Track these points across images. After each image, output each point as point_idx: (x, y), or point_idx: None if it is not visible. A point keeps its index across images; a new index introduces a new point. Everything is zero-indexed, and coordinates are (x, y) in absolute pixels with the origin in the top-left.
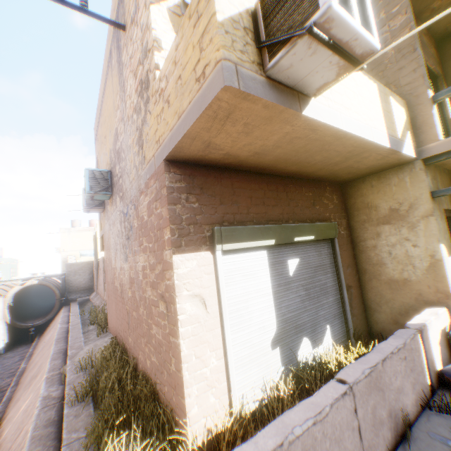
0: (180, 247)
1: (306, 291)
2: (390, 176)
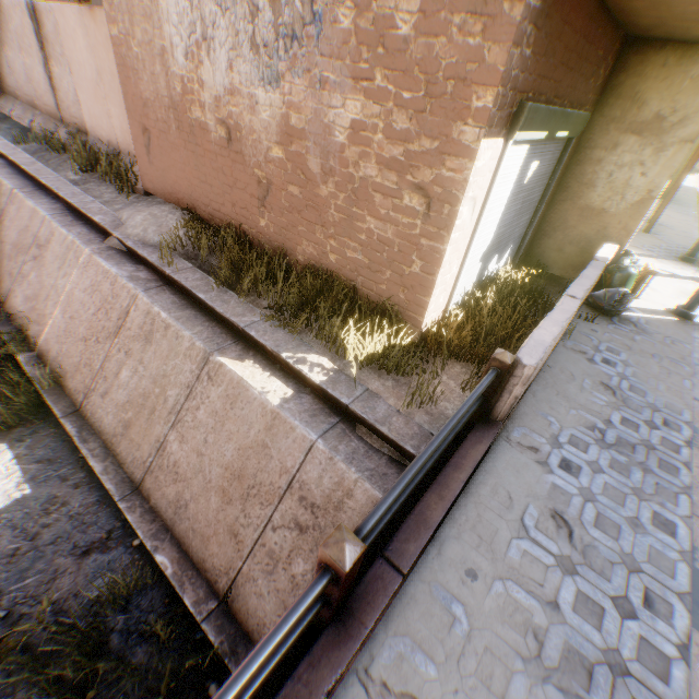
0: (491, 128)
1: (522, 205)
2: (697, 61)
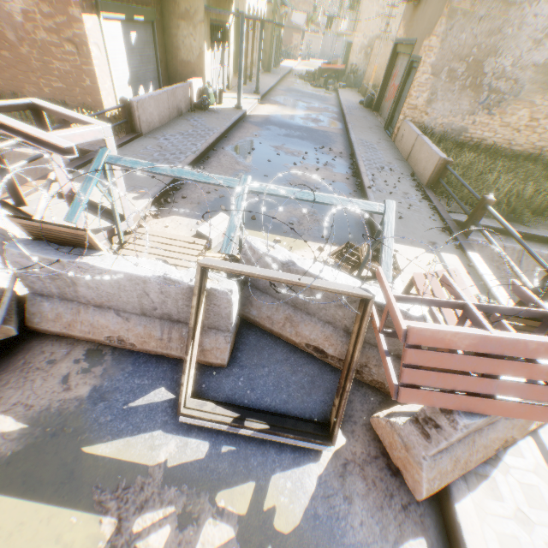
0: (85, 11)
1: (141, 58)
2: None
